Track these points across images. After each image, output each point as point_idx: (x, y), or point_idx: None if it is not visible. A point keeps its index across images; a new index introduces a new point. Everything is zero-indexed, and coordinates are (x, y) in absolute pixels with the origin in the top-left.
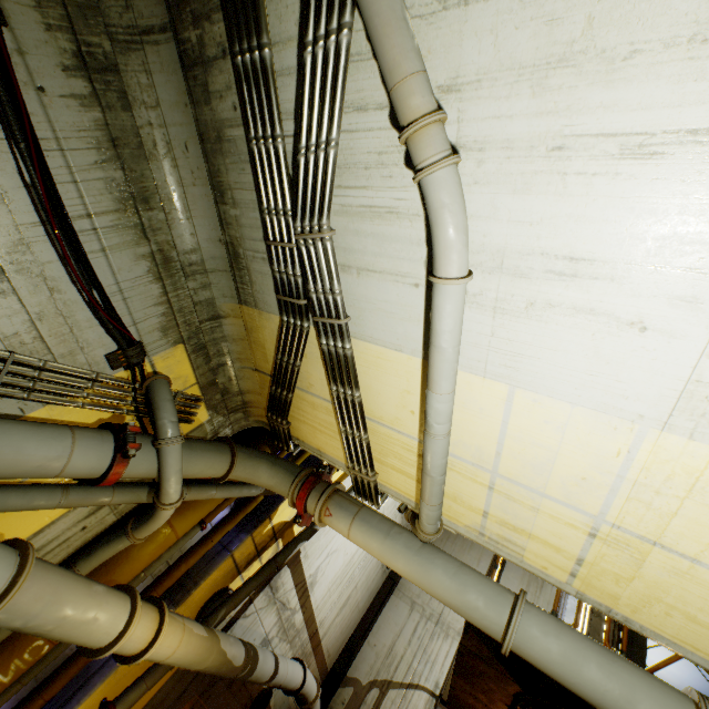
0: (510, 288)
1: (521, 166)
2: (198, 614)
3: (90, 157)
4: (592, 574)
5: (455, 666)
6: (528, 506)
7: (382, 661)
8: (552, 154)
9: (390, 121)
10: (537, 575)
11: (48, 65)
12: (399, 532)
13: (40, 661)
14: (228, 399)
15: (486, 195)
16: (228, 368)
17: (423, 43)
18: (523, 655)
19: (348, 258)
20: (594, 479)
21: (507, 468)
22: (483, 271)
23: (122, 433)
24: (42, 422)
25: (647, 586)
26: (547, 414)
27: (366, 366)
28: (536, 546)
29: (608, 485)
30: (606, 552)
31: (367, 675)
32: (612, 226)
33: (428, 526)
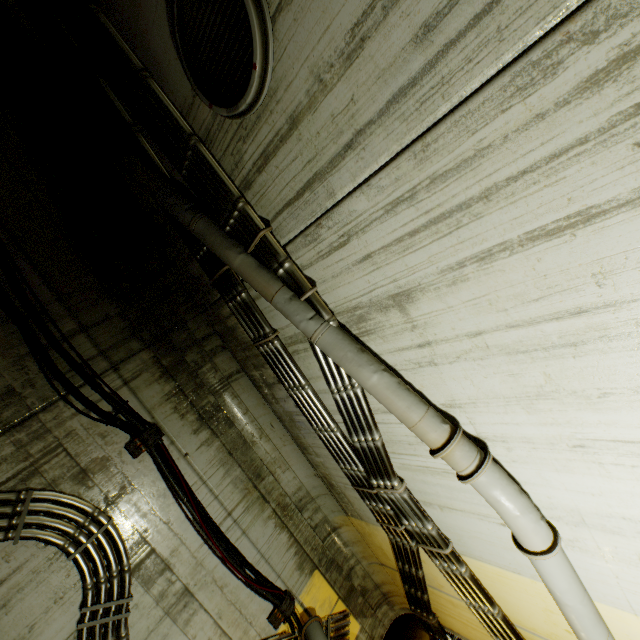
0: (607, 540)
1: (550, 454)
2: None
3: (220, 474)
4: None
5: None
6: None
7: None
8: (575, 449)
9: None
10: None
11: (186, 437)
12: None
13: None
14: (369, 596)
15: (530, 469)
16: (358, 567)
17: (415, 382)
18: None
19: (425, 497)
20: None
21: None
22: (566, 523)
23: None
24: None
25: None
26: None
27: (488, 579)
28: None
29: None
30: None
31: None
32: None
33: None
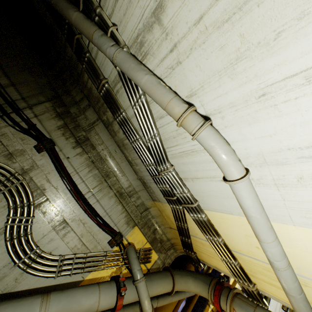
0: (278, 172)
1: (245, 111)
2: None
3: (86, 171)
4: None
5: None
6: None
7: None
8: (260, 99)
9: None
10: None
11: (68, 149)
12: None
13: None
14: (164, 244)
15: (234, 130)
16: (159, 229)
17: (172, 85)
18: None
19: (184, 175)
20: None
21: None
22: (255, 166)
23: (118, 282)
24: (88, 284)
25: None
26: None
27: (217, 223)
28: None
29: None
30: None
31: None
32: None
33: None
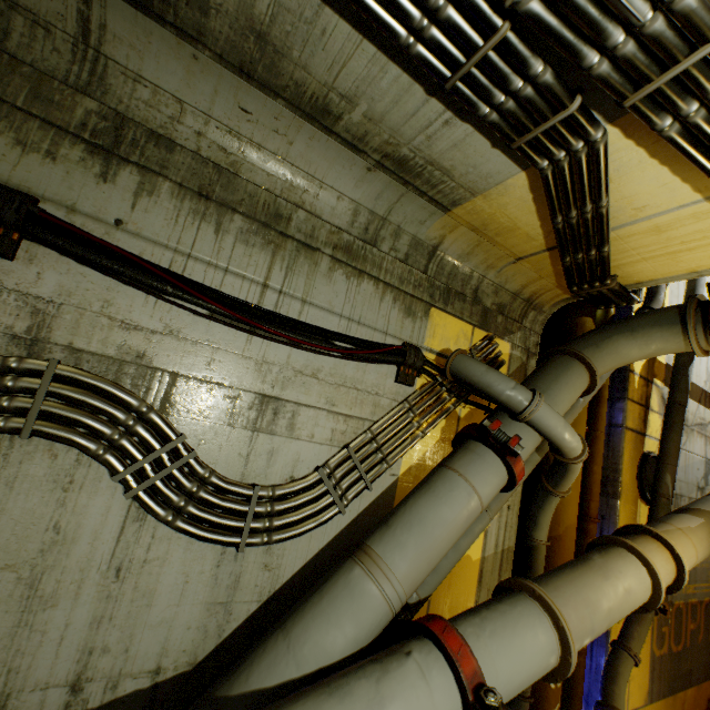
0: None
1: None
2: (638, 490)
3: (208, 235)
4: None
5: None
6: None
7: None
8: None
9: None
10: None
11: (94, 194)
12: None
13: None
14: (508, 312)
15: None
16: (484, 286)
17: None
18: None
19: None
20: None
21: None
22: None
23: (488, 438)
24: (424, 481)
25: None
26: None
27: None
28: None
29: None
30: None
31: None
32: None
33: None
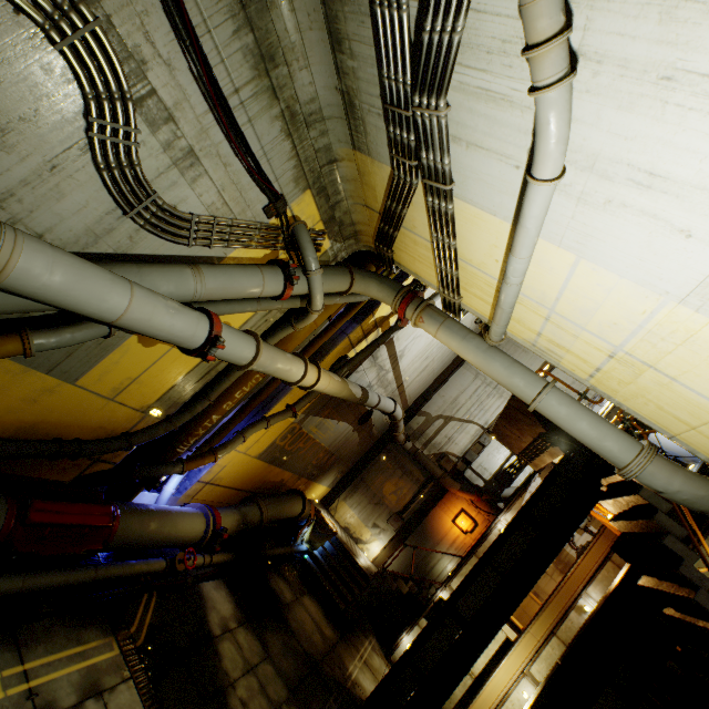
0: (595, 186)
1: (630, 87)
2: (330, 369)
3: (228, 30)
4: (604, 378)
5: (501, 414)
6: (571, 334)
7: (448, 406)
8: (660, 83)
9: (519, 11)
10: (567, 373)
11: None
12: (472, 338)
13: (256, 384)
14: (343, 230)
15: (594, 105)
16: (343, 204)
17: None
18: (541, 413)
19: (459, 132)
20: (622, 325)
21: (562, 309)
22: (576, 168)
23: (287, 269)
24: (243, 264)
25: (638, 389)
26: (600, 280)
27: (463, 221)
28: (570, 358)
29: (630, 330)
30: (617, 367)
31: (436, 412)
32: (690, 155)
33: (494, 337)
